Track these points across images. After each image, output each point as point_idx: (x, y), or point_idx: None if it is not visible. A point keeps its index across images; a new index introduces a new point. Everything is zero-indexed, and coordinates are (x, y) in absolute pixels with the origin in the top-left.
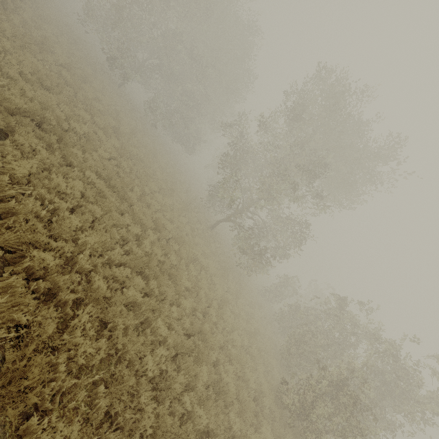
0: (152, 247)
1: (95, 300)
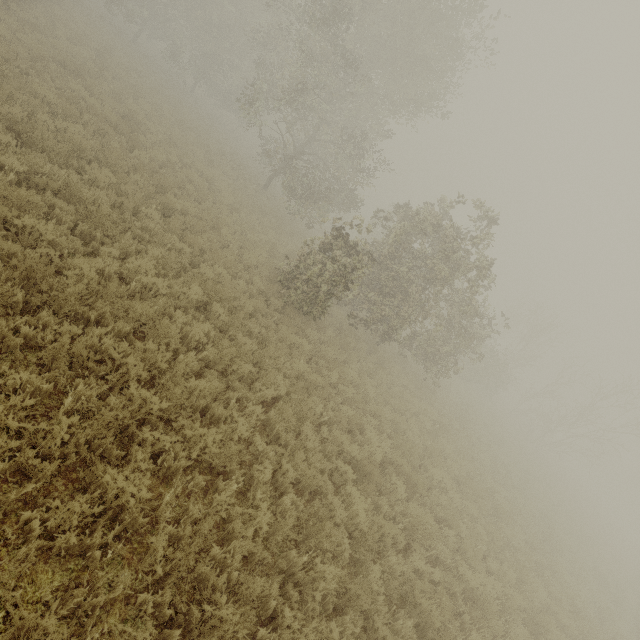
0: (103, 109)
1: None
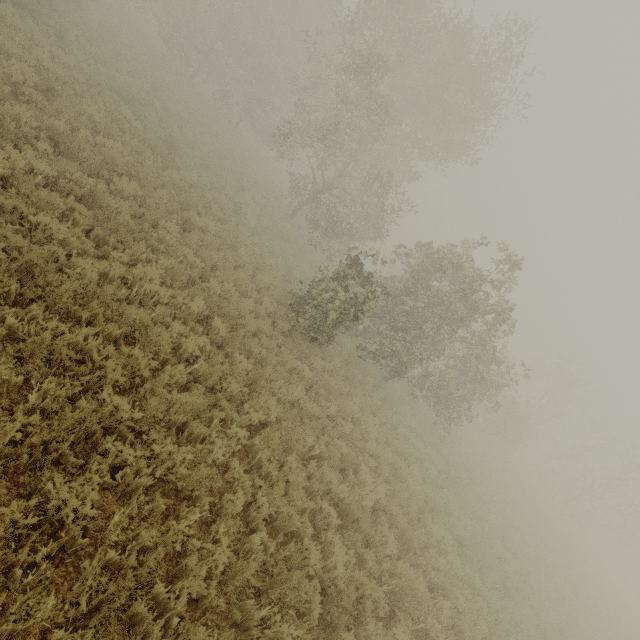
0: (145, 132)
1: (49, 92)
